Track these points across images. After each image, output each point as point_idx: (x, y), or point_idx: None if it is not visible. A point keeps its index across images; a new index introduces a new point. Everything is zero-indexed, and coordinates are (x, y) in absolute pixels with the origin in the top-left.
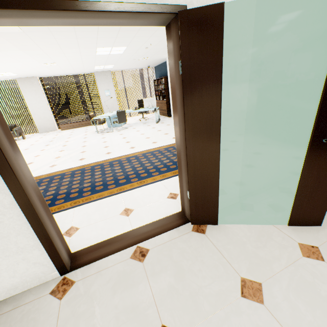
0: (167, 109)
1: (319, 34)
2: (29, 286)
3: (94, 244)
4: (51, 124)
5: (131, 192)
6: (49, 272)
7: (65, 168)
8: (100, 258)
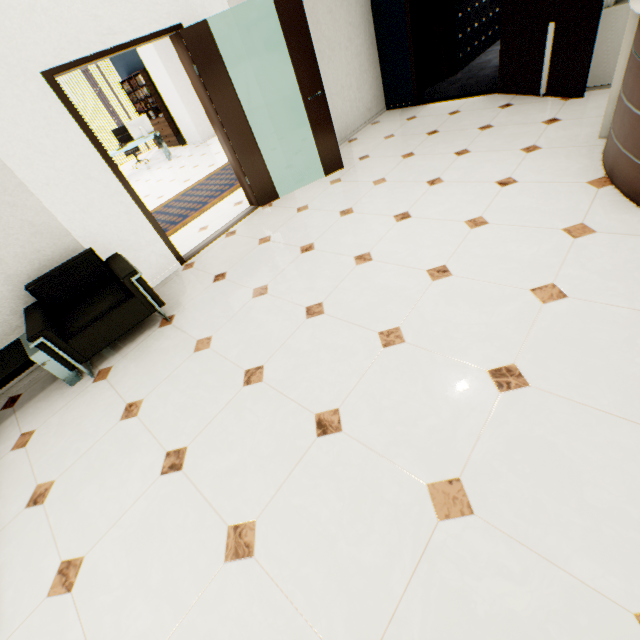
0: (174, 132)
1: None
2: (164, 277)
3: (192, 249)
4: None
5: (196, 221)
6: (173, 264)
7: None
8: (203, 249)
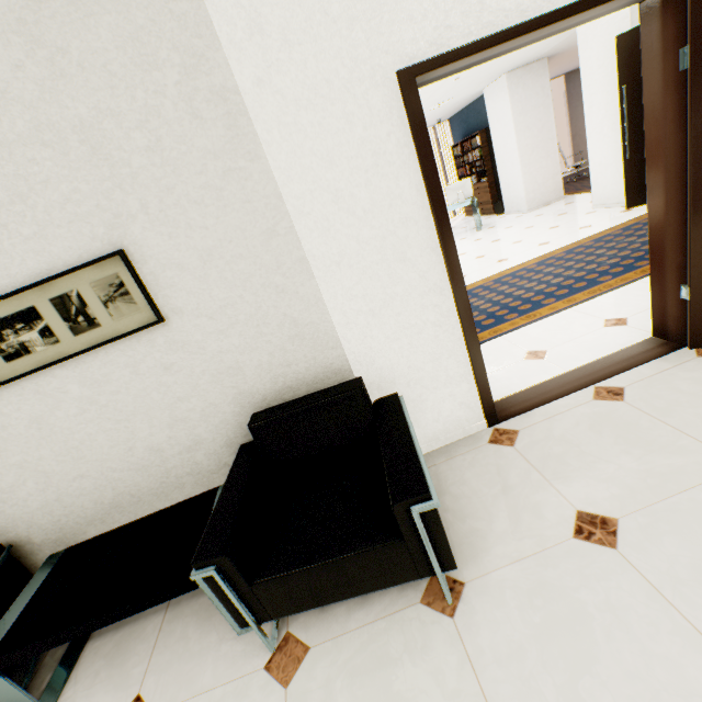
0: (492, 199)
1: None
2: (451, 439)
3: (510, 394)
4: None
5: (518, 332)
6: (474, 420)
7: None
8: (537, 405)
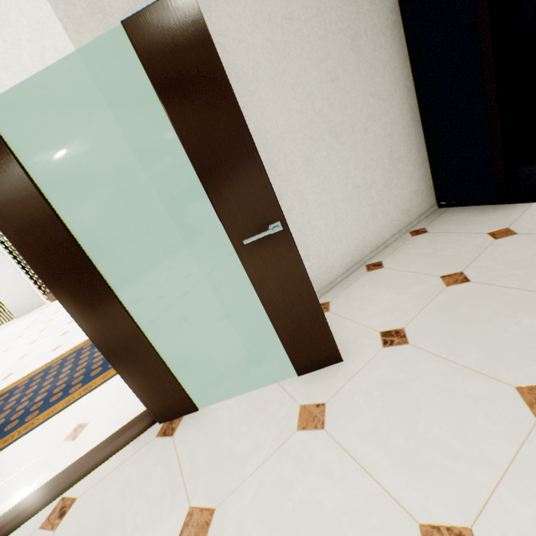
0: None
1: (247, 76)
2: None
3: None
4: (33, 298)
5: (99, 389)
6: None
7: (23, 375)
8: None
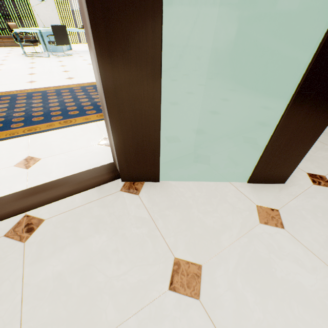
0: None
1: None
2: None
3: None
4: None
5: (45, 134)
6: None
7: None
8: None
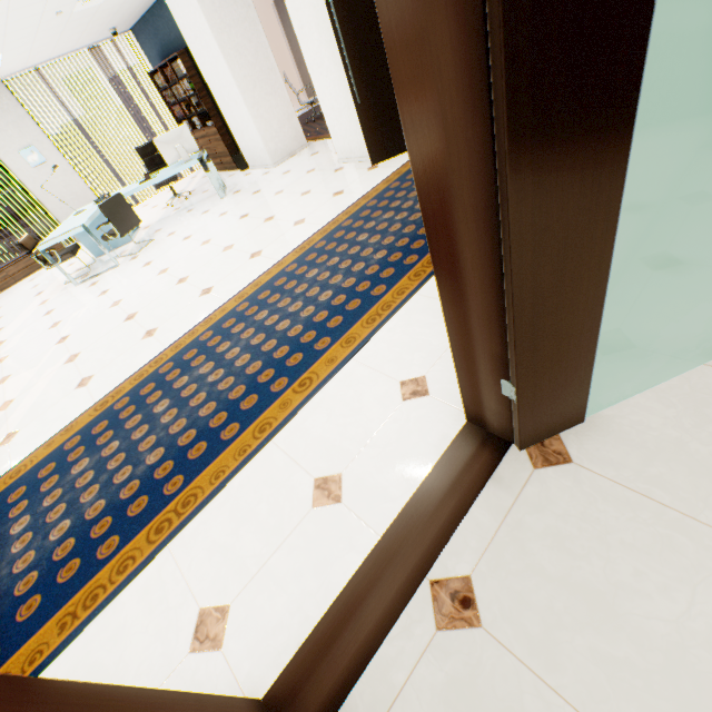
0: (230, 150)
1: None
2: None
3: (307, 638)
4: None
5: (295, 425)
6: None
7: (50, 431)
8: (356, 674)
